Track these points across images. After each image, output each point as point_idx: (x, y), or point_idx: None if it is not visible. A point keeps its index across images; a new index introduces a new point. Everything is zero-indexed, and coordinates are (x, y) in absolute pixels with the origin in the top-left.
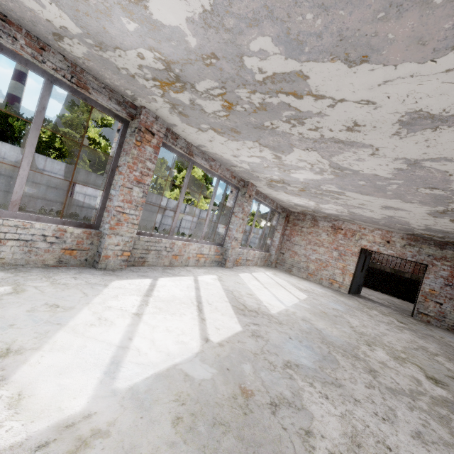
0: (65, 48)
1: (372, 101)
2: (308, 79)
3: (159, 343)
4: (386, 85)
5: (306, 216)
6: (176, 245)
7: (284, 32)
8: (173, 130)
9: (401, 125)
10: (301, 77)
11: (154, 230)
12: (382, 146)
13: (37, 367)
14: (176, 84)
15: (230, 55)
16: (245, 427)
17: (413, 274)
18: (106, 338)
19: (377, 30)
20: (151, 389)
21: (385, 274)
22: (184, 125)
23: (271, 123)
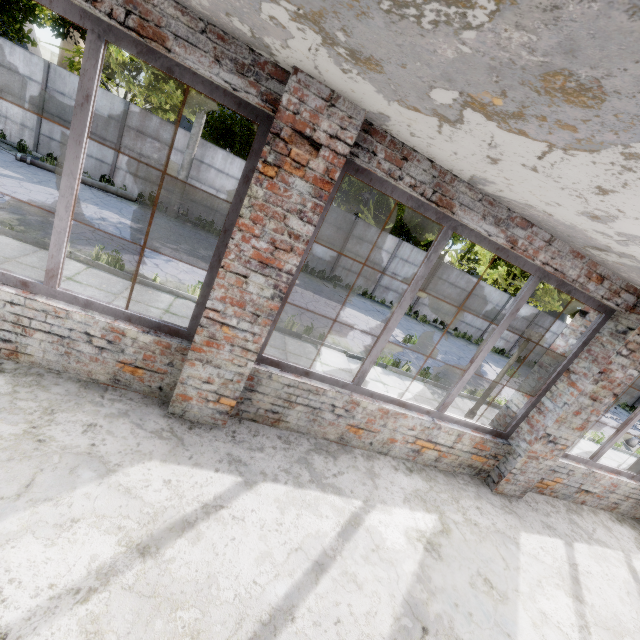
0: None
1: None
2: None
3: None
4: None
5: None
6: (363, 409)
7: None
8: (395, 136)
9: None
10: None
11: (439, 325)
12: None
13: None
14: None
15: None
16: None
17: None
18: None
19: None
20: None
21: None
22: (400, 111)
23: None
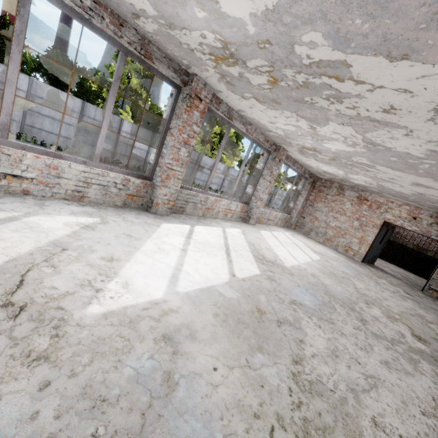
0: (139, 24)
1: (410, 90)
2: (351, 67)
3: (201, 271)
4: (423, 79)
5: (333, 183)
6: (210, 200)
7: (334, 31)
8: (217, 95)
9: (436, 113)
10: (344, 65)
11: (185, 182)
12: (417, 129)
13: (131, 271)
14: (230, 59)
15: (282, 43)
16: (258, 328)
17: (436, 253)
18: (166, 262)
19: (418, 37)
20: (199, 296)
21: (406, 250)
22: (229, 92)
23: (311, 98)
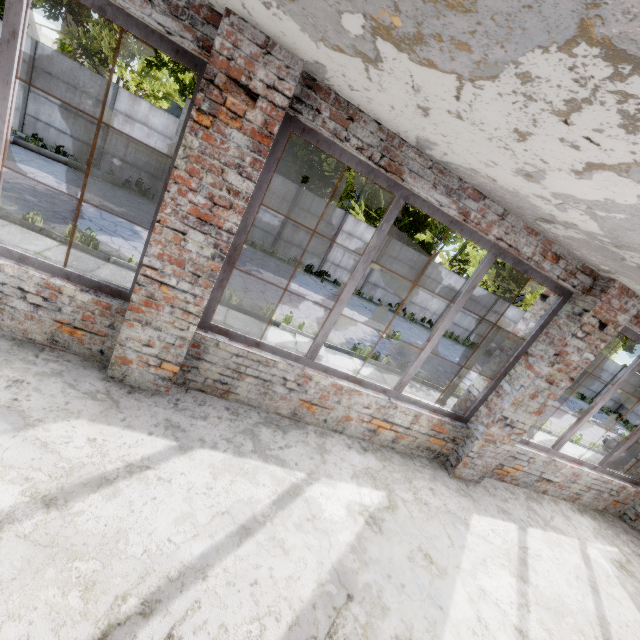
0: None
1: None
2: None
3: None
4: None
5: None
6: (316, 383)
7: None
8: (340, 94)
9: None
10: None
11: (427, 324)
12: None
13: None
14: None
15: None
16: None
17: None
18: None
19: None
20: None
21: None
22: (330, 56)
23: None
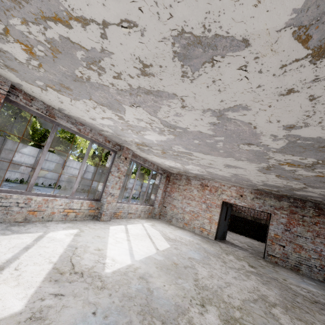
0: None
1: (131, 20)
2: None
3: None
4: None
5: (182, 176)
6: (35, 201)
7: None
8: (26, 92)
9: (181, 61)
10: None
11: None
12: (184, 94)
13: None
14: None
15: None
16: None
17: (267, 221)
18: None
19: None
20: None
21: (248, 221)
22: (27, 84)
23: (80, 71)
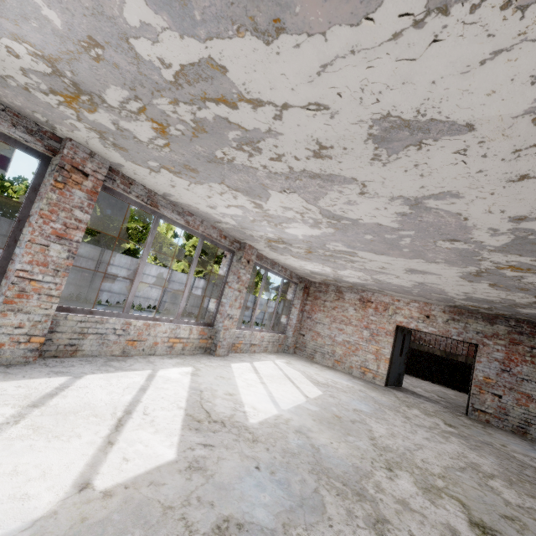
0: None
1: (323, 103)
2: (227, 73)
3: None
4: (327, 73)
5: (329, 286)
6: (134, 326)
7: None
8: (124, 173)
9: (375, 143)
10: (217, 70)
11: (153, 309)
12: (368, 179)
13: None
14: (82, 97)
15: (112, 38)
16: None
17: (467, 358)
18: None
19: None
20: None
21: (436, 359)
22: (131, 165)
23: (223, 152)
